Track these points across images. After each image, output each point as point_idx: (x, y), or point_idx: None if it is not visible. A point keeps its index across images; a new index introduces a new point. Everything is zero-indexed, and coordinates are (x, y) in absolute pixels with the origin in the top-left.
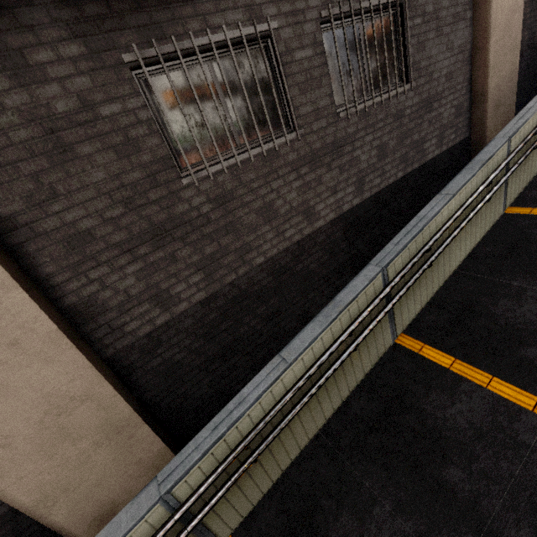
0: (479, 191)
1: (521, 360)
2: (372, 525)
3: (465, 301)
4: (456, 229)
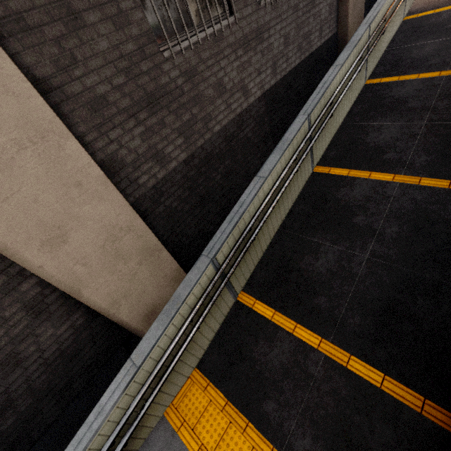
0: (356, 62)
1: (384, 160)
2: (322, 254)
3: (350, 139)
4: (344, 90)
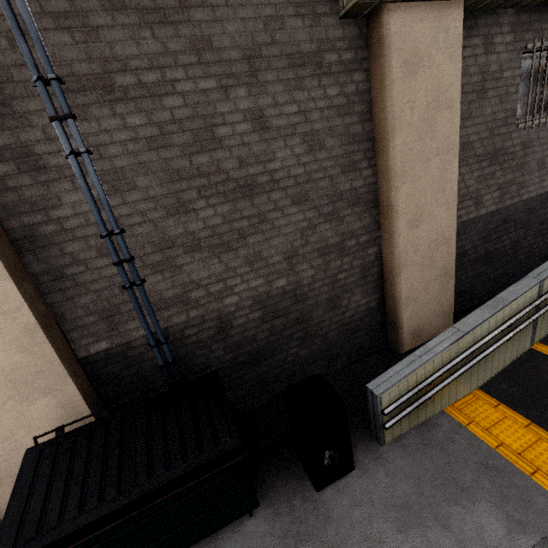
0: None
1: None
2: None
3: None
4: None
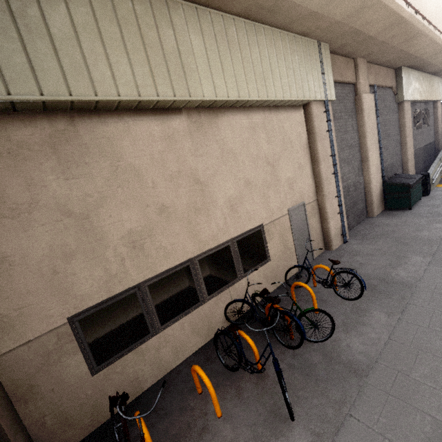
0: None
1: None
2: None
3: None
4: None
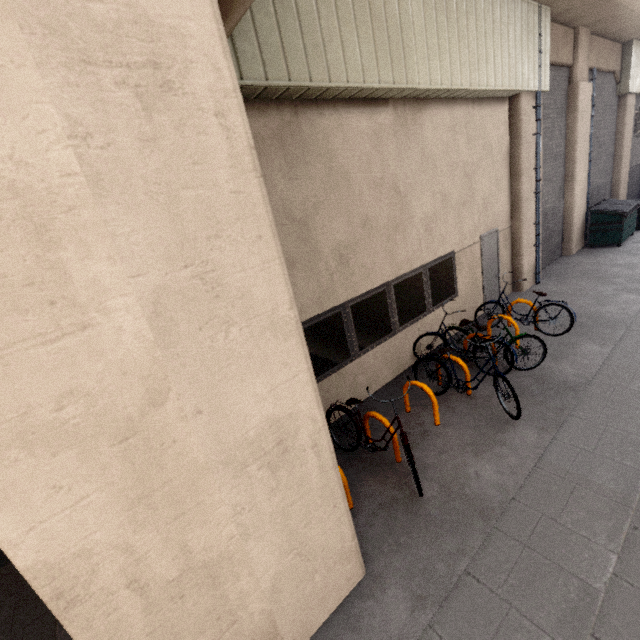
0: None
1: None
2: None
3: None
4: None
